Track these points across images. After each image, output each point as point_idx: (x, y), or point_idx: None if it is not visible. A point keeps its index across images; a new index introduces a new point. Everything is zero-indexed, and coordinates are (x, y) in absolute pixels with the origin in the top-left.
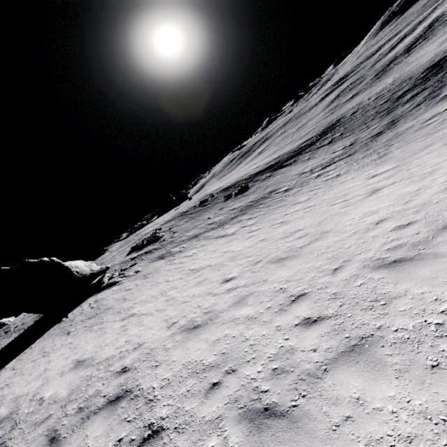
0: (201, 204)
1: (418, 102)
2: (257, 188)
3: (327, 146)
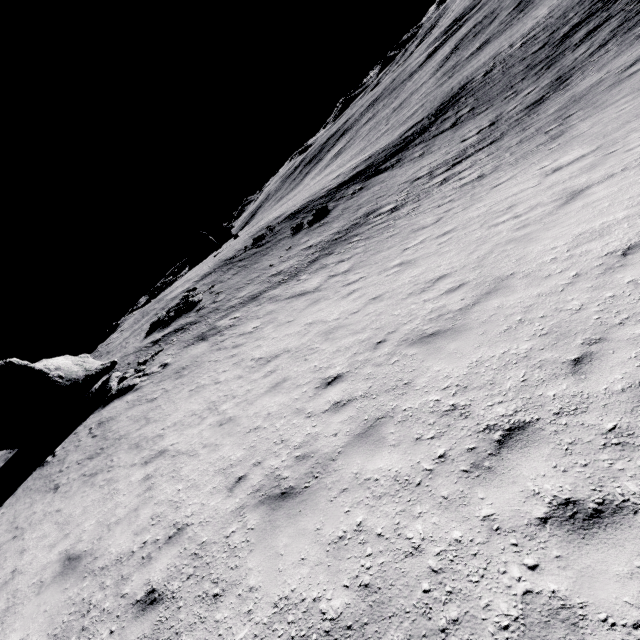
0: (255, 244)
1: (600, 40)
2: (343, 211)
3: (449, 131)
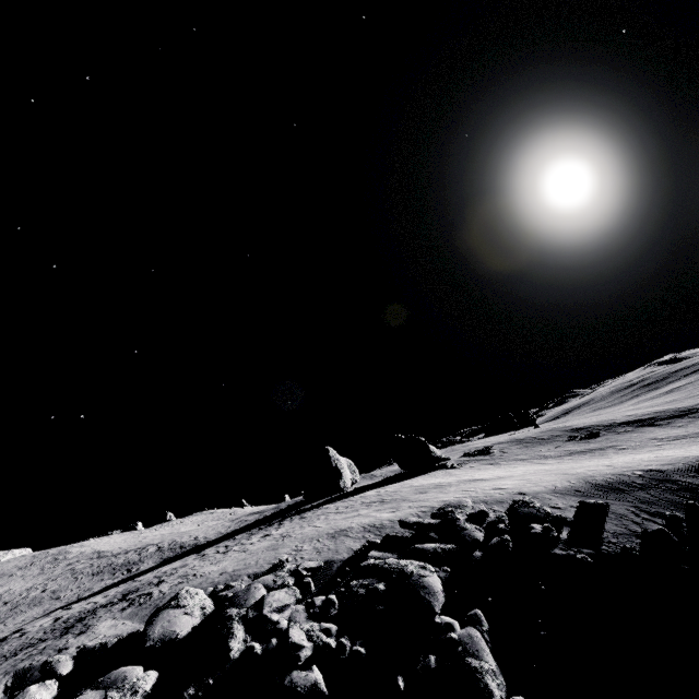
0: (540, 437)
1: None
2: (605, 439)
3: None
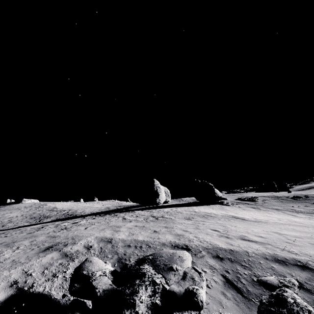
0: (293, 198)
1: None
2: None
3: None
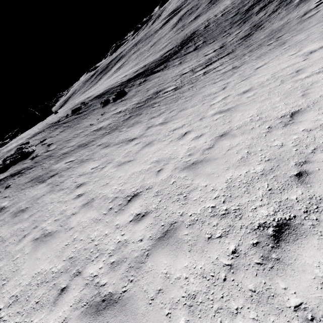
0: (74, 113)
1: (272, 10)
2: (136, 92)
3: (194, 52)
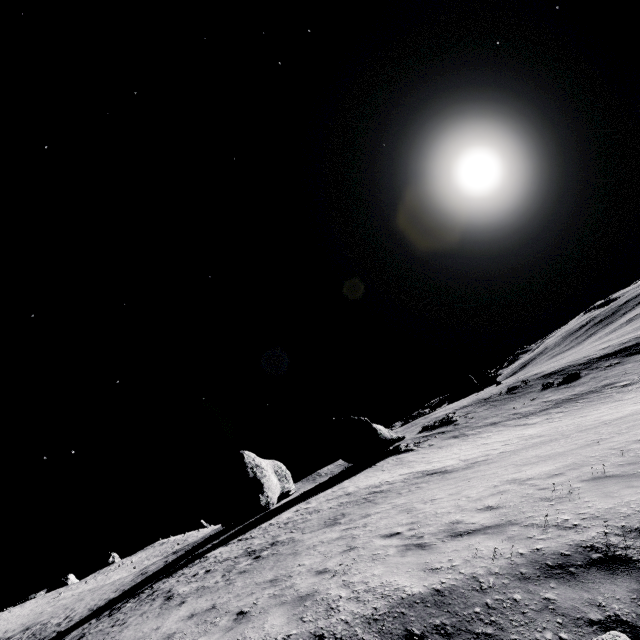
0: (508, 392)
1: None
2: (590, 379)
3: None
